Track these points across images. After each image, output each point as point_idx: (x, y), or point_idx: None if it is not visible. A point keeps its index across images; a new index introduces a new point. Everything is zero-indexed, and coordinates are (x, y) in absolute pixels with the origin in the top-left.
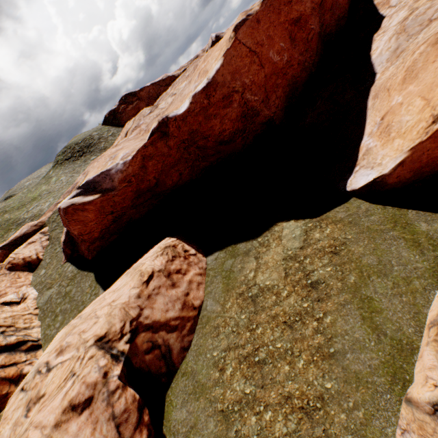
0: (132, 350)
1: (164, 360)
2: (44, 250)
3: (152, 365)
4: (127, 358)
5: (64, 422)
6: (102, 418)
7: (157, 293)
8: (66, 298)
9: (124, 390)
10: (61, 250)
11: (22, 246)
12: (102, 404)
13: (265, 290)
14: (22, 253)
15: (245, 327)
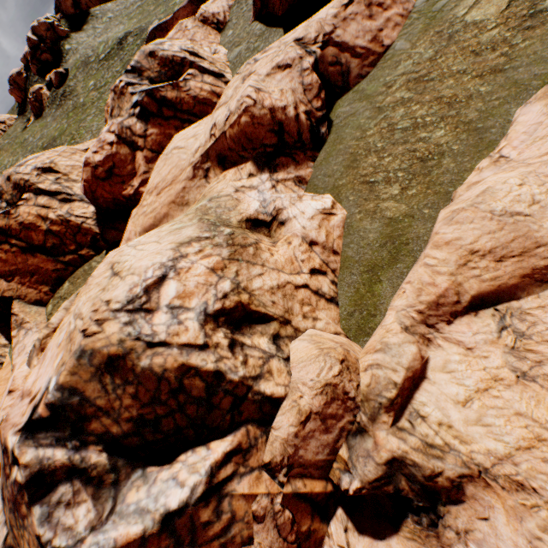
0: (320, 58)
1: (342, 78)
2: (229, 12)
3: (331, 77)
4: (316, 59)
5: (272, 75)
6: (296, 80)
7: (352, 19)
8: (254, 52)
9: (312, 73)
10: (247, 10)
11: (210, 1)
12: (296, 74)
13: (469, 26)
14: (211, 8)
15: (427, 59)
